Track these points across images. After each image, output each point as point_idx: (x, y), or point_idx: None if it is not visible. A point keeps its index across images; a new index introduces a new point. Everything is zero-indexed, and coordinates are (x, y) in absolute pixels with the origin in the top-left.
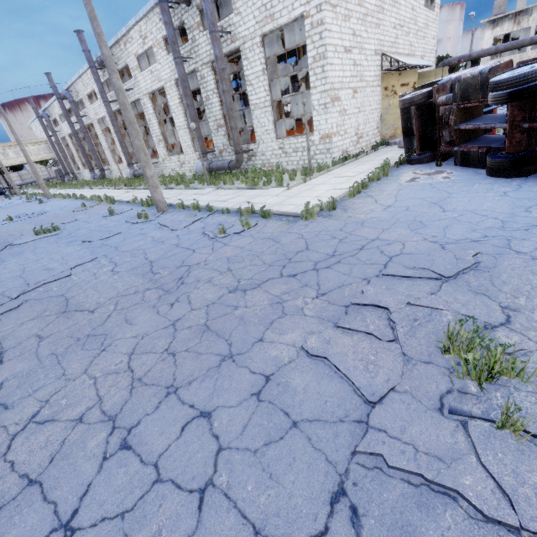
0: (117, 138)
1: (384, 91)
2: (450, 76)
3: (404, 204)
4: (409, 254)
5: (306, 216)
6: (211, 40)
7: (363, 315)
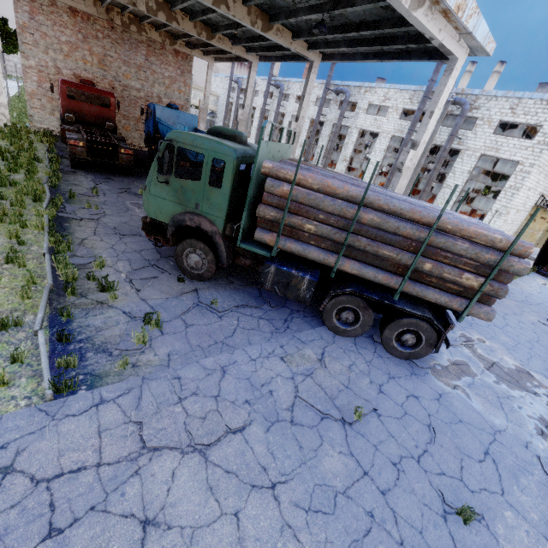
0: (302, 136)
1: (529, 216)
2: None
3: (547, 295)
4: None
5: None
6: (448, 139)
7: None
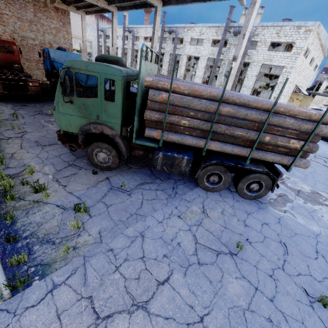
0: None
1: (290, 98)
2: (325, 110)
3: None
4: (319, 154)
5: None
6: (242, 56)
7: (318, 159)
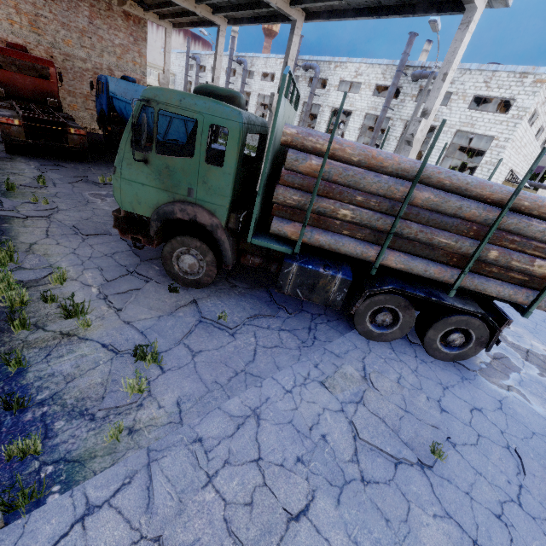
0: None
1: None
2: None
3: None
4: None
5: None
6: None
7: None
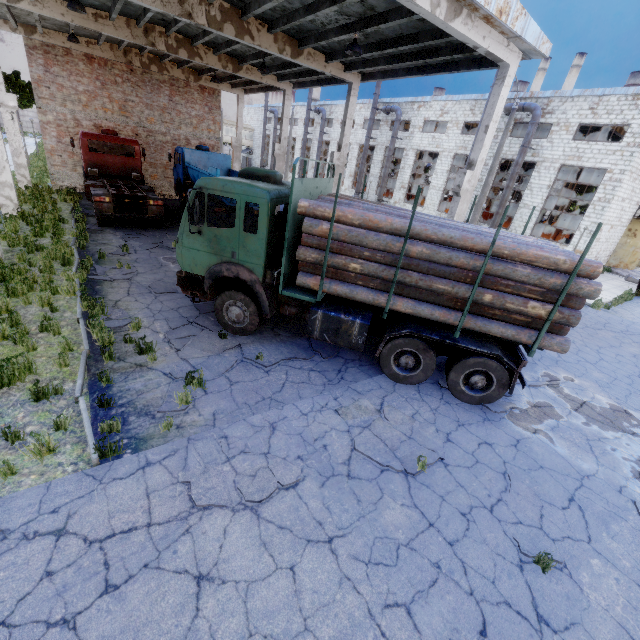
0: (351, 165)
1: (627, 231)
2: None
3: None
4: None
5: (595, 307)
6: (520, 151)
7: None
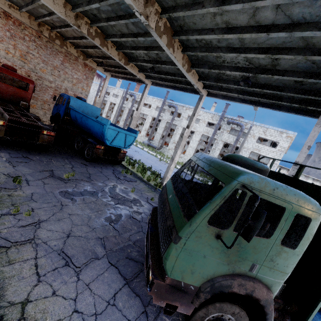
0: (146, 125)
1: None
2: None
3: None
4: None
5: None
6: (235, 141)
7: None
